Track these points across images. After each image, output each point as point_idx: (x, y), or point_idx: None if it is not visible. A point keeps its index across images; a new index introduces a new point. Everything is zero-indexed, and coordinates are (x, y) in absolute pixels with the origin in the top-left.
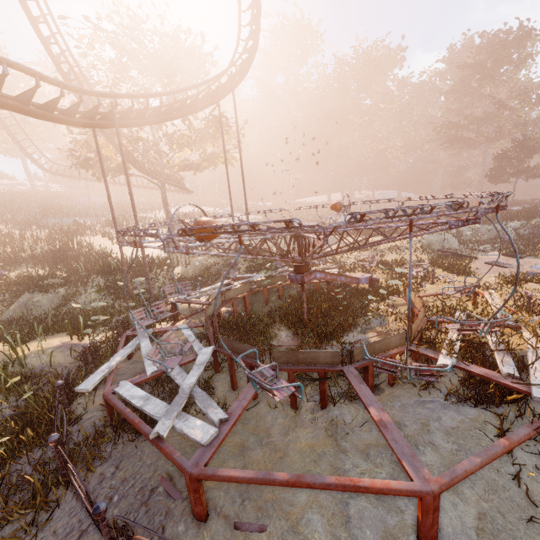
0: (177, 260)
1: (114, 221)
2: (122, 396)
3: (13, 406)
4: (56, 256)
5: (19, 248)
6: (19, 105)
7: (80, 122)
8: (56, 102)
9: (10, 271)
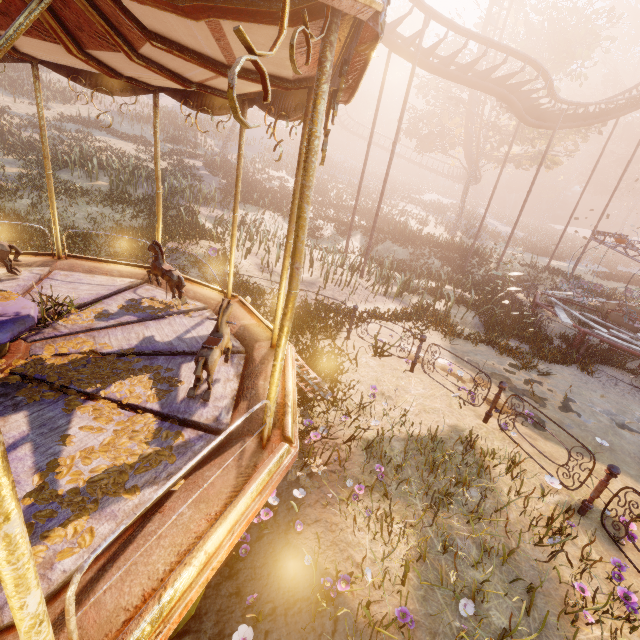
0: (492, 255)
1: (487, 207)
2: (604, 336)
3: (477, 315)
4: (367, 214)
5: (334, 196)
6: (521, 108)
7: (531, 122)
8: (538, 107)
9: (343, 215)
